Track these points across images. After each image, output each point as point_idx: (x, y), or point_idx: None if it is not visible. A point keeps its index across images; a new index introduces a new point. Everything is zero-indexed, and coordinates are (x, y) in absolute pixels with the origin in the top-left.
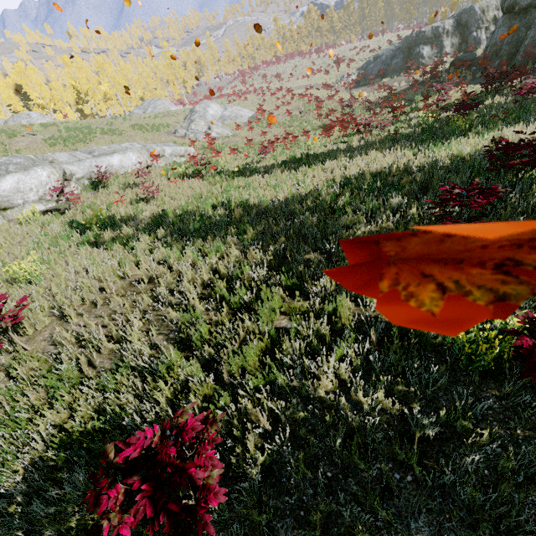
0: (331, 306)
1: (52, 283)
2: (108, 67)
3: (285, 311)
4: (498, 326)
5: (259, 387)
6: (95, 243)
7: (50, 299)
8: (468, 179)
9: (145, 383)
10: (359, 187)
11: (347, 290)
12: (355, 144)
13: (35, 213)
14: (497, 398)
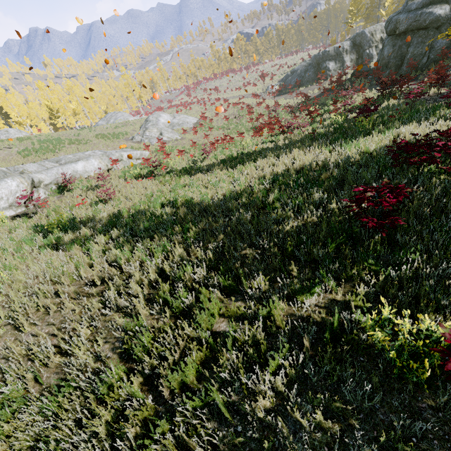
0: (265, 309)
1: (10, 290)
2: (76, 89)
3: (223, 312)
4: (424, 331)
5: (197, 407)
6: (56, 245)
7: (6, 308)
8: (377, 172)
9: (88, 401)
10: (286, 183)
11: (280, 290)
12: (281, 143)
13: (3, 220)
14: (434, 409)
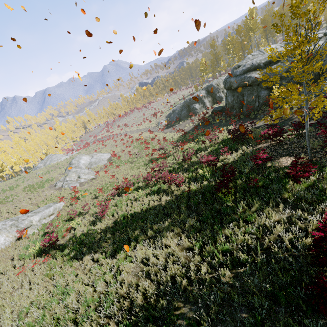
0: None
1: None
2: (22, 142)
3: None
4: None
5: None
6: None
7: None
8: None
9: None
10: None
11: None
12: (163, 200)
13: None
14: None
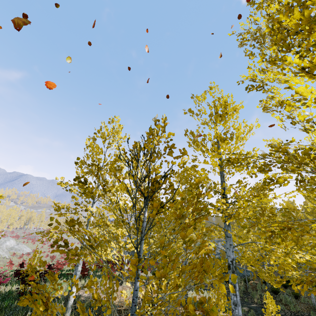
0: None
1: None
2: None
3: None
4: None
5: None
6: None
7: None
8: None
9: None
10: None
11: None
12: None
13: None
14: None
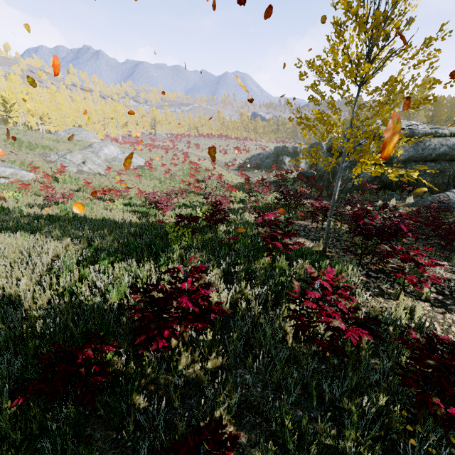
0: None
1: None
2: (59, 96)
3: None
4: None
5: None
6: None
7: None
8: None
9: None
10: None
11: None
12: (127, 219)
13: None
14: None
